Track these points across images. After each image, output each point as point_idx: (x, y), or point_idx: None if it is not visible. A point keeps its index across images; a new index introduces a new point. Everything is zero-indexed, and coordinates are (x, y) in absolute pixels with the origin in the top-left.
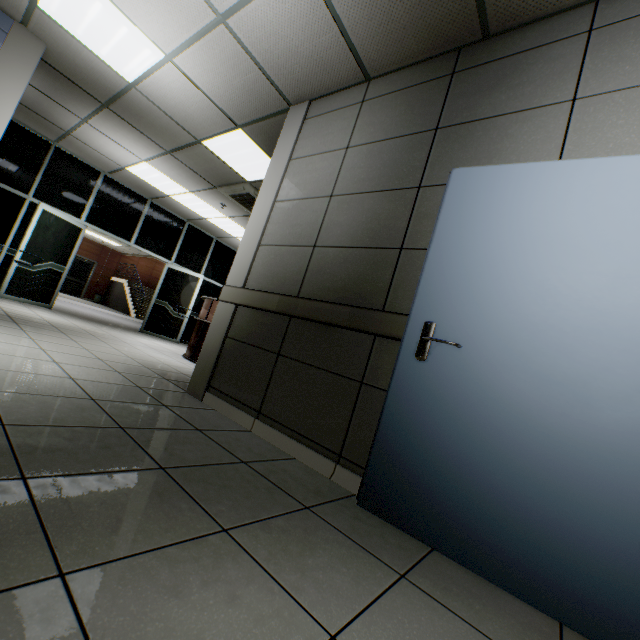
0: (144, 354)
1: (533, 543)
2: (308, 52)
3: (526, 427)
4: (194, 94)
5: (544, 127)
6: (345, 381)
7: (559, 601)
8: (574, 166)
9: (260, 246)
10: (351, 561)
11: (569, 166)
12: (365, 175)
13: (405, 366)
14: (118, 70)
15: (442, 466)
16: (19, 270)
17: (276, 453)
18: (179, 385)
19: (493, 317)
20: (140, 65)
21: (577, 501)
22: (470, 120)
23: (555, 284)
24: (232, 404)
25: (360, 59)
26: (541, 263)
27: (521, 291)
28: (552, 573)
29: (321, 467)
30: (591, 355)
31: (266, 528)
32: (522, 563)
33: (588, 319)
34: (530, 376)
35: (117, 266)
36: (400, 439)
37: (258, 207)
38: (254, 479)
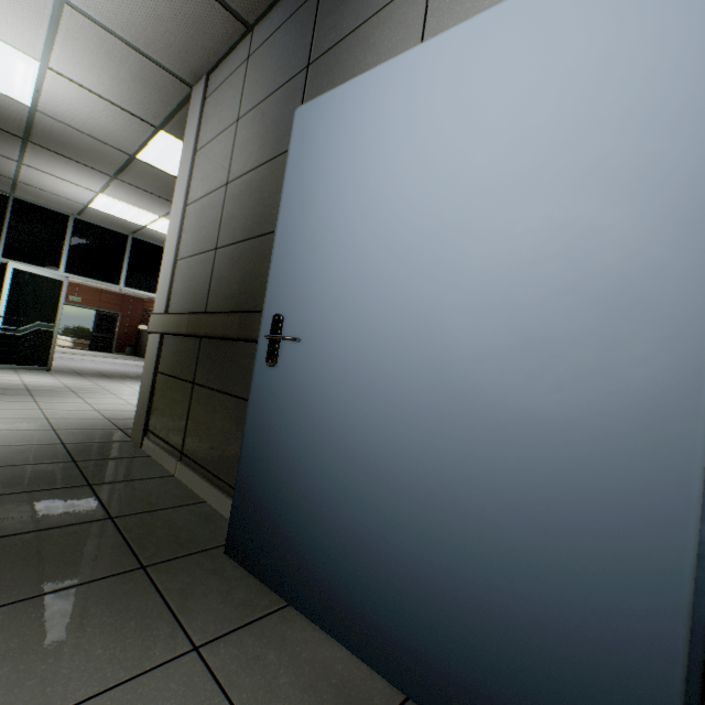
0: (124, 403)
1: (374, 587)
2: (169, 12)
3: (366, 433)
4: (94, 101)
5: (404, 21)
6: (242, 404)
7: (399, 662)
8: (408, 60)
9: (177, 261)
10: (127, 637)
11: (403, 62)
12: (252, 148)
13: (260, 376)
14: (10, 94)
15: (292, 496)
16: (4, 337)
17: (181, 499)
18: (131, 433)
19: (334, 294)
20: (25, 82)
21: (415, 526)
22: (337, 42)
23: (391, 232)
24: (163, 447)
25: (227, 3)
26: (377, 207)
27: (359, 251)
28: (392, 625)
29: (225, 509)
30: (427, 321)
31: (33, 606)
32: (364, 614)
33: (424, 272)
34: (368, 364)
35: (142, 313)
36: (257, 468)
37: (173, 216)
38: (100, 539)
